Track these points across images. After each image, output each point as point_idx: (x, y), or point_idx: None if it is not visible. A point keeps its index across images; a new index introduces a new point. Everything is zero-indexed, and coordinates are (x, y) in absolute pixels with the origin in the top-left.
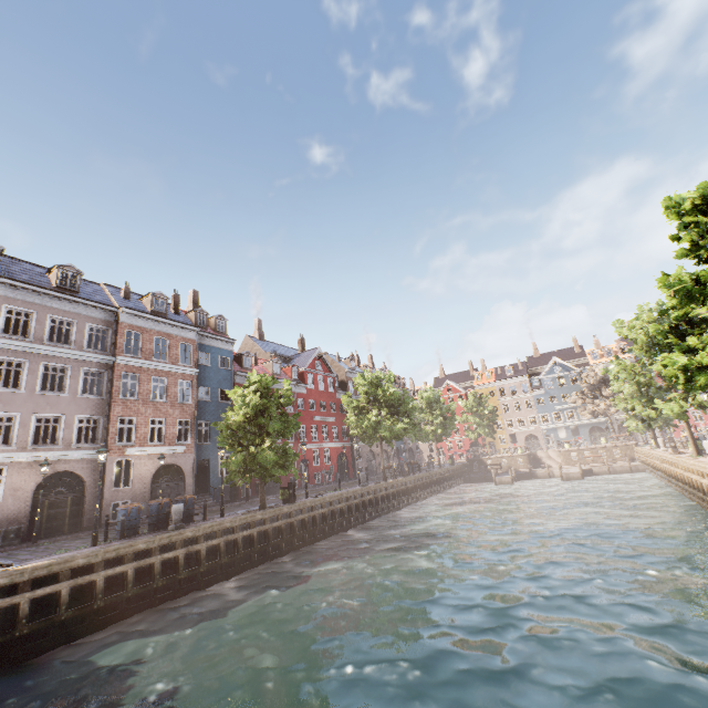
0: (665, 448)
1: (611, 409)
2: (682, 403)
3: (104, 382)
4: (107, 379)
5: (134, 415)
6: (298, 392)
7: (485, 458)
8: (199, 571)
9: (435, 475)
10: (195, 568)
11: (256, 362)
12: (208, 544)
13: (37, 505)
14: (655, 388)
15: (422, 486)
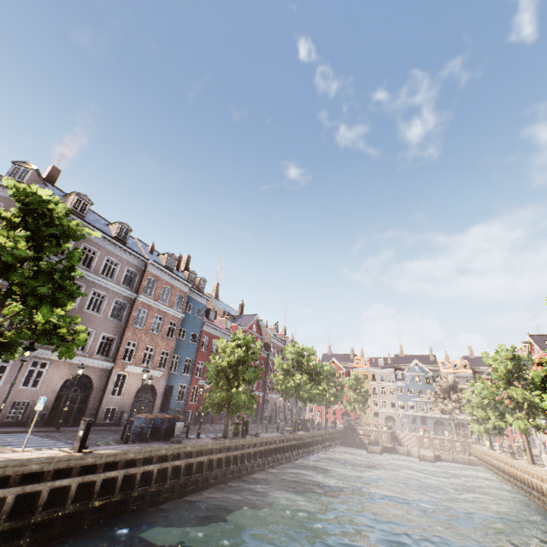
0: (500, 451)
1: (456, 410)
2: (526, 422)
3: (125, 311)
4: (128, 310)
5: (137, 340)
6: None
7: (358, 428)
8: (190, 480)
9: (325, 434)
10: (187, 477)
11: (215, 316)
12: (198, 460)
13: (58, 397)
14: (504, 406)
15: (317, 441)
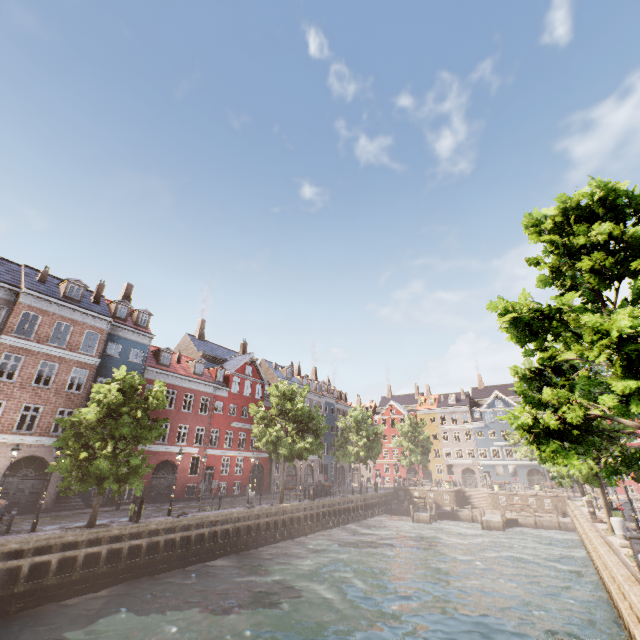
0: None
1: None
2: (592, 463)
3: None
4: None
5: (5, 398)
6: (218, 394)
7: (411, 488)
8: None
9: (348, 501)
10: None
11: (179, 359)
12: None
13: None
14: None
15: (326, 513)
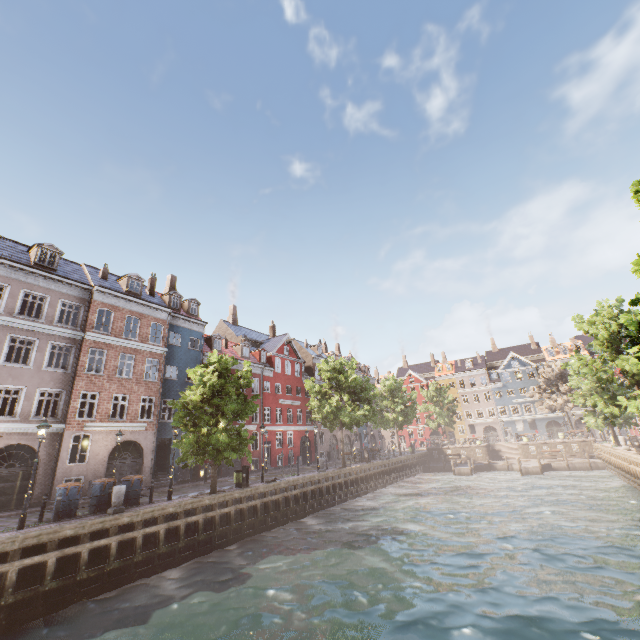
0: (626, 447)
1: (568, 405)
2: None
3: (71, 356)
4: (75, 354)
5: (97, 390)
6: (265, 375)
7: (444, 447)
8: (133, 561)
9: (395, 462)
10: (128, 557)
11: (226, 344)
12: (146, 531)
13: None
14: (617, 385)
15: (381, 473)
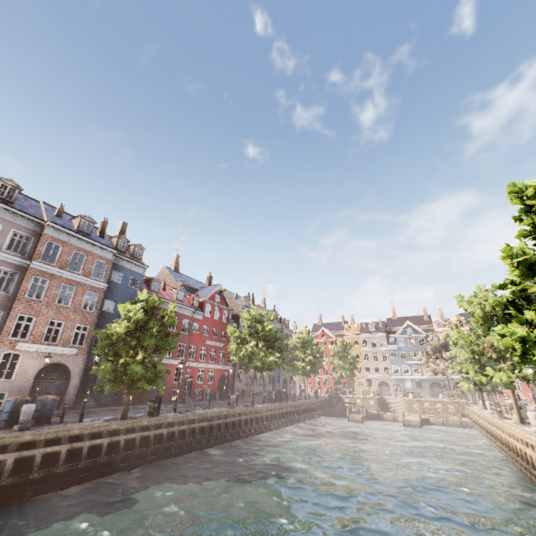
0: (491, 411)
1: (448, 370)
2: (509, 373)
3: (14, 281)
4: (18, 279)
5: (35, 314)
6: (195, 317)
7: (343, 396)
8: (28, 478)
9: (298, 405)
10: (24, 474)
11: (164, 287)
12: (47, 450)
13: None
14: (487, 357)
15: (285, 414)
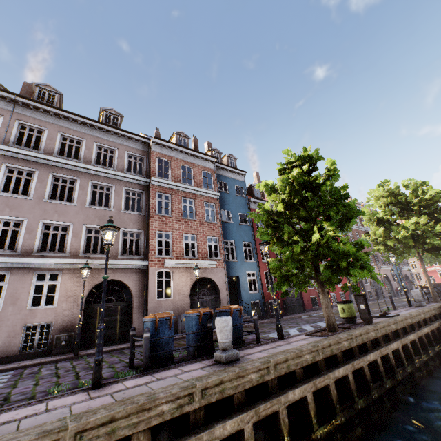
0: None
1: None
2: None
3: (142, 201)
4: (145, 199)
5: (169, 230)
6: None
7: None
8: None
9: None
10: None
11: (262, 195)
12: (288, 399)
13: (89, 311)
14: None
15: None
